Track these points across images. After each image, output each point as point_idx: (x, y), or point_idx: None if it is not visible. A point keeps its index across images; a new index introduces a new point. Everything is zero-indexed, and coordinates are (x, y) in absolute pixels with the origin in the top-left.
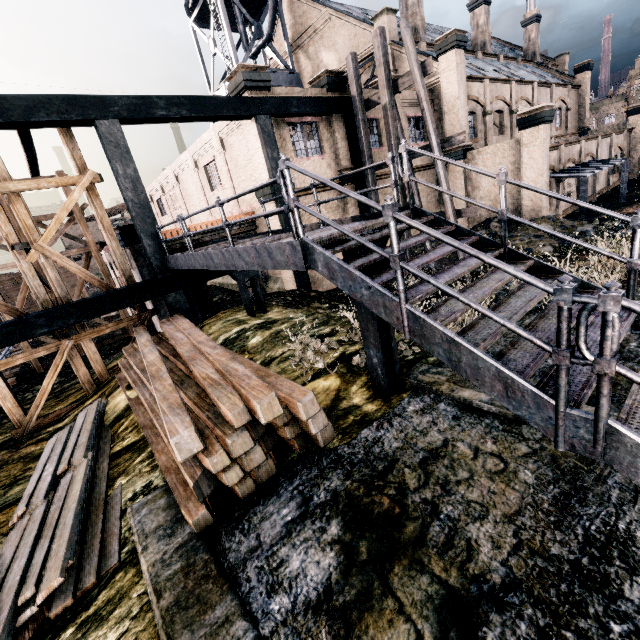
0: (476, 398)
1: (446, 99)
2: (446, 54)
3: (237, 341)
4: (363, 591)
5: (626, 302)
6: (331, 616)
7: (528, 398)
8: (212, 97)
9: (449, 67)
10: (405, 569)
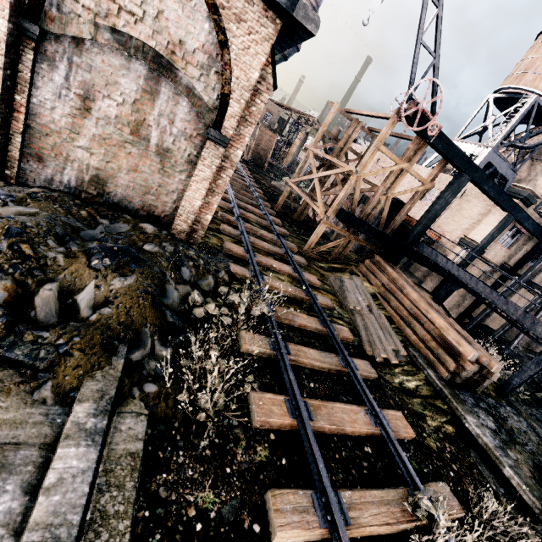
0: (539, 429)
1: None
2: None
3: None
4: (507, 440)
5: None
6: (499, 437)
7: None
8: (507, 195)
9: None
10: (519, 447)
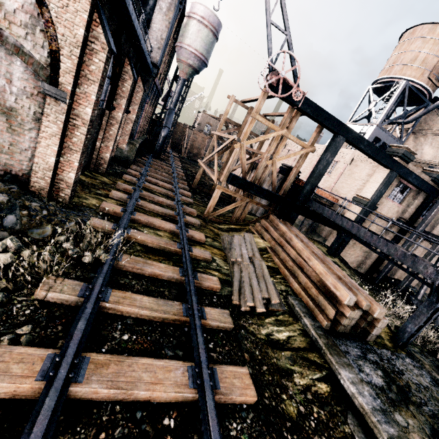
0: None
1: None
2: None
3: None
4: (398, 400)
5: None
6: (386, 396)
7: None
8: (384, 152)
9: None
10: (414, 408)
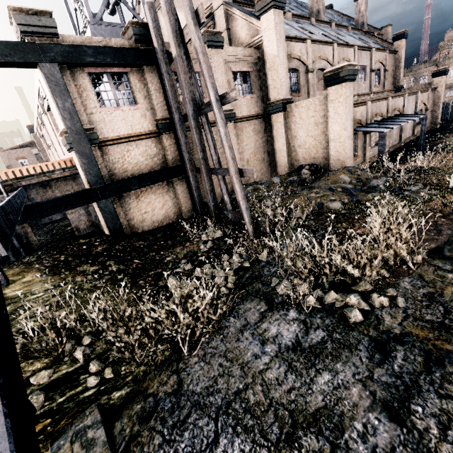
0: None
1: (268, 56)
2: (266, 14)
3: None
4: None
5: None
6: None
7: None
8: None
9: (269, 26)
10: None
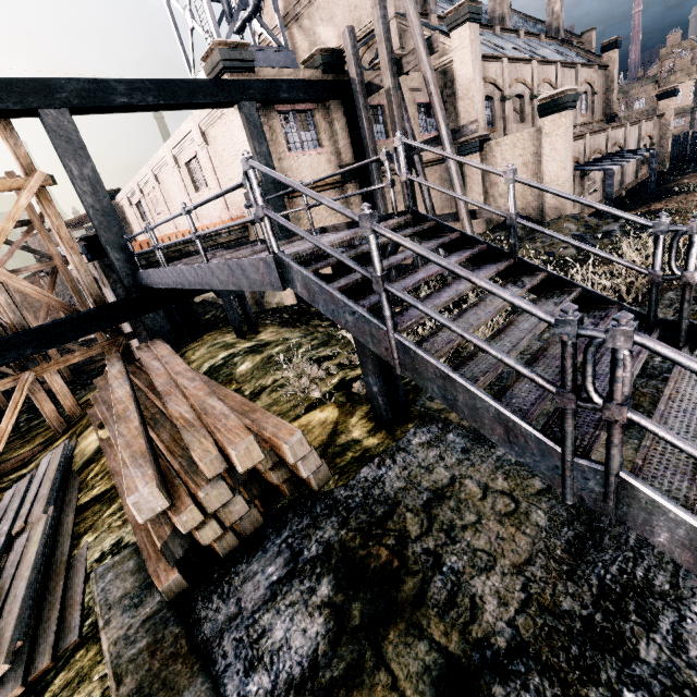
0: None
1: (460, 82)
2: (459, 29)
3: (224, 368)
4: (353, 664)
5: (639, 338)
6: (316, 696)
7: (532, 444)
8: (184, 80)
9: (462, 44)
10: (401, 635)
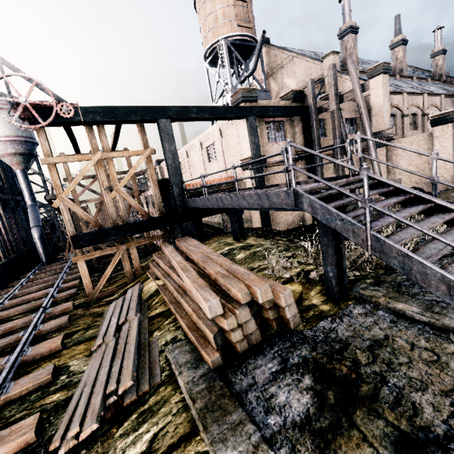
0: (408, 309)
1: (374, 106)
2: (375, 78)
3: (228, 255)
4: (334, 422)
5: None
6: (312, 434)
7: None
8: (223, 106)
9: (377, 86)
10: (364, 414)
